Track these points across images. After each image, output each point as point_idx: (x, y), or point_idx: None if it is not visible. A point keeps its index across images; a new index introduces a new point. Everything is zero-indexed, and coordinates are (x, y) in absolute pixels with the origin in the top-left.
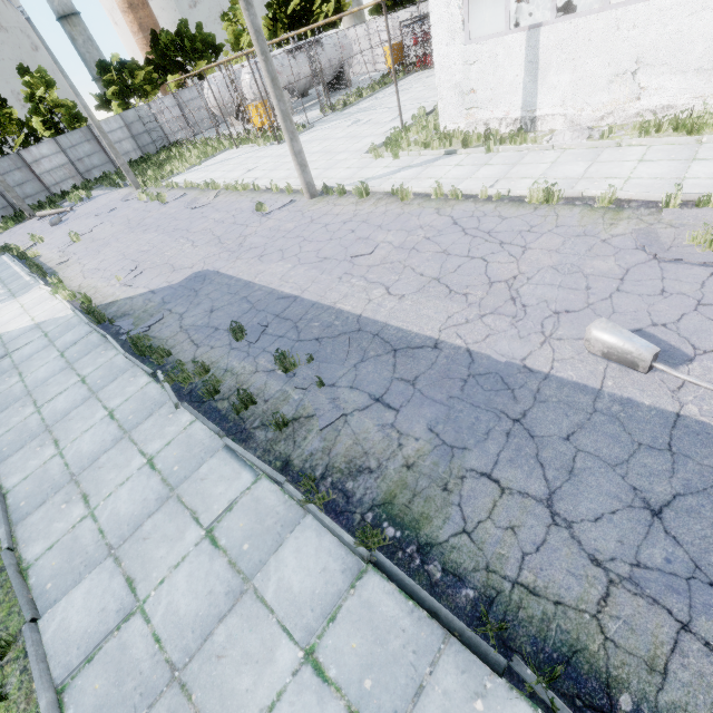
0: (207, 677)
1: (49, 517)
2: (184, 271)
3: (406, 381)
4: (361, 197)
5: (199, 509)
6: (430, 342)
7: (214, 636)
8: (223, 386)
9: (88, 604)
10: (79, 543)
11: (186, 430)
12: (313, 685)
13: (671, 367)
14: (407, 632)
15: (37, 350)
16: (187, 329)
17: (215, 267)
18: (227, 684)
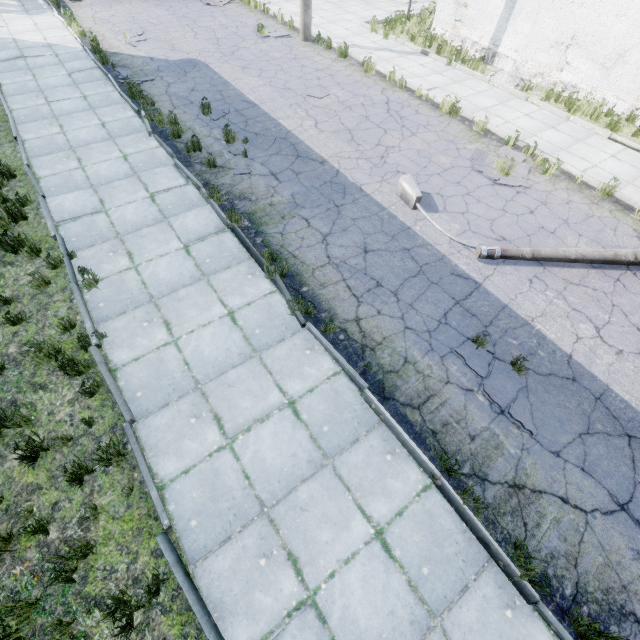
0: (135, 241)
1: (54, 161)
2: (181, 53)
3: (294, 172)
4: (340, 57)
5: (150, 185)
6: (321, 160)
7: (142, 230)
8: (184, 136)
9: (76, 201)
10: (73, 178)
11: (152, 150)
12: (183, 255)
13: (426, 211)
14: (234, 253)
15: (48, 64)
16: (171, 94)
17: (206, 61)
18: (144, 245)
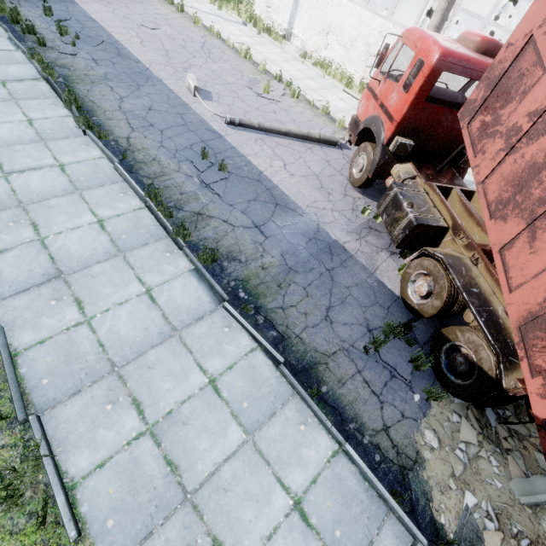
0: None
1: None
2: None
3: (112, 62)
4: (178, 11)
5: None
6: (137, 60)
7: None
8: (24, 24)
9: None
10: None
11: None
12: None
13: (204, 99)
14: (44, 92)
15: None
16: None
17: None
18: None
